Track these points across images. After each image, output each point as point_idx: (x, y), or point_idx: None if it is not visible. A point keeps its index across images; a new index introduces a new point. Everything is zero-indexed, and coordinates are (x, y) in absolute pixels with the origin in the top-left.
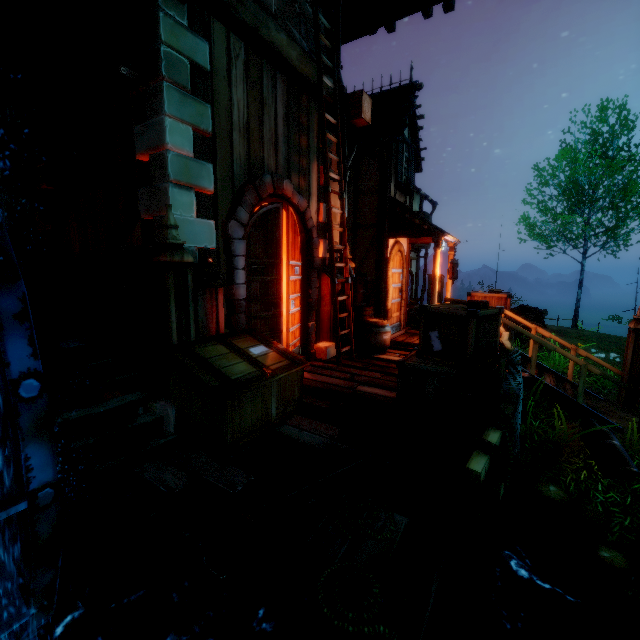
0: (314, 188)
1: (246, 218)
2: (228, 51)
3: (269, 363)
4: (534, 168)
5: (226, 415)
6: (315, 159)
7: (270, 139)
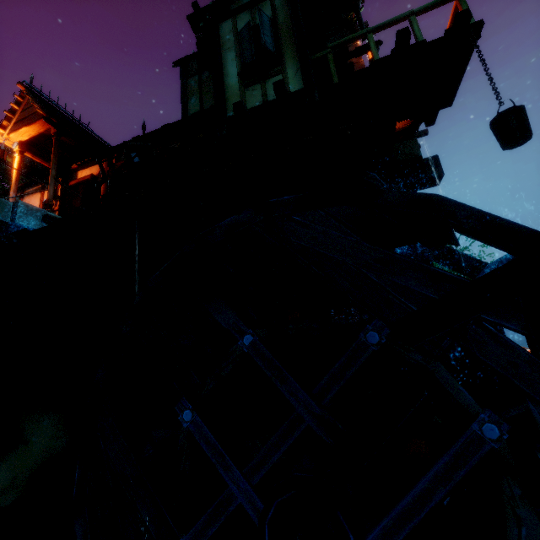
0: None
1: None
2: None
3: None
4: None
5: None
6: None
7: None
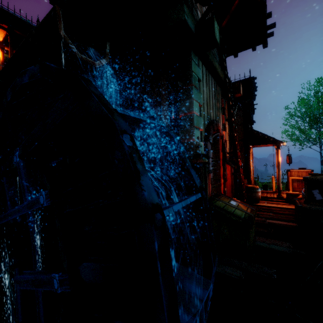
0: (221, 125)
1: (212, 140)
2: (202, 71)
3: (245, 209)
4: (286, 108)
5: (249, 236)
6: (221, 112)
7: (211, 105)
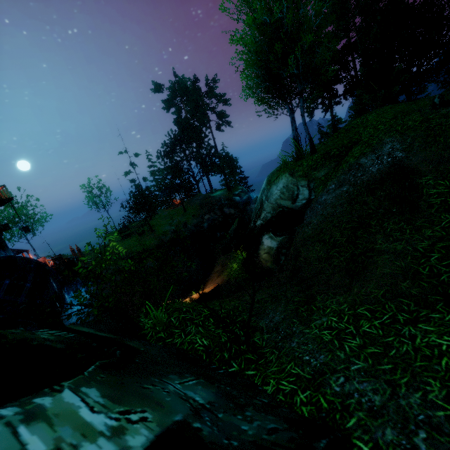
0: None
1: None
2: None
3: None
4: None
5: None
6: None
7: None
